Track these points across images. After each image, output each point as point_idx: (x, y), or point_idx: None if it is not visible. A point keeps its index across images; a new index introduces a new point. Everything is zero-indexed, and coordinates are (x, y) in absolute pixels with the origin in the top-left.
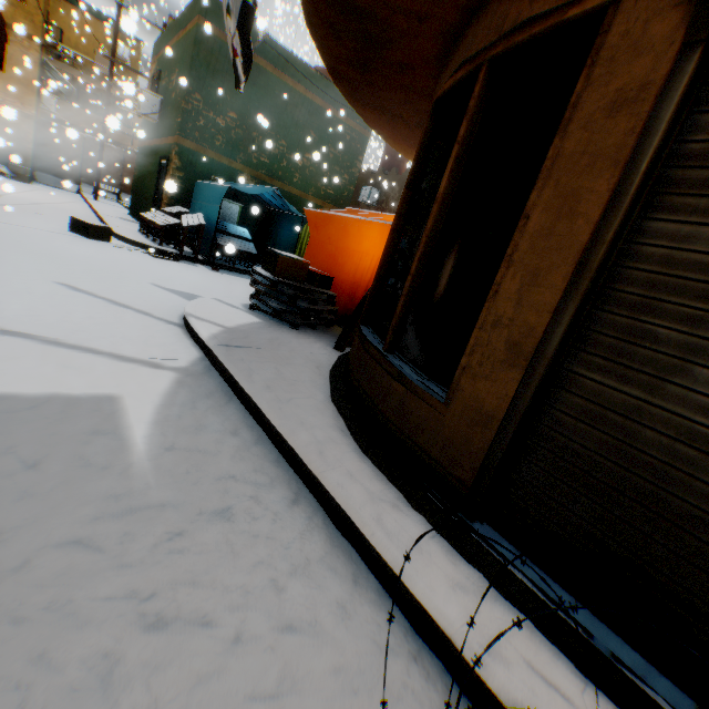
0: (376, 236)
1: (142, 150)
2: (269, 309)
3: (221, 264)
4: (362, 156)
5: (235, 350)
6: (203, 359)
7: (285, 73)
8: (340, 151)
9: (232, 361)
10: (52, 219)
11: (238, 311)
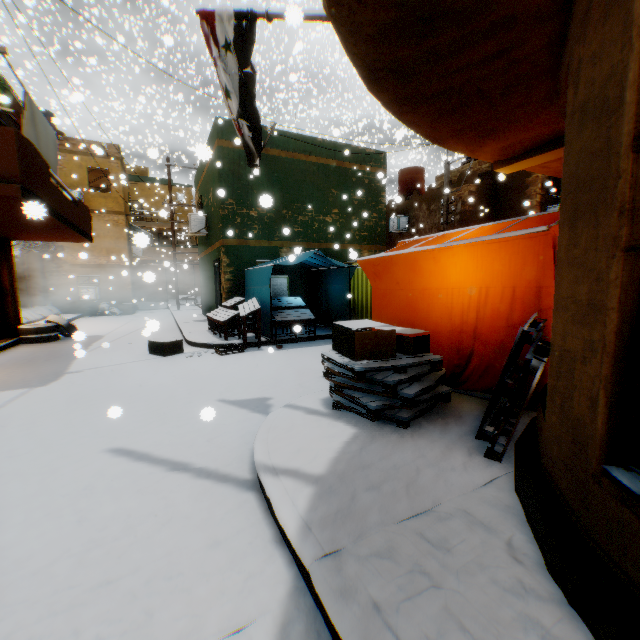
0: (465, 262)
1: (201, 260)
2: (360, 407)
3: (283, 339)
4: (384, 191)
5: (351, 565)
6: (298, 590)
7: (296, 151)
8: (362, 195)
9: (360, 633)
10: (137, 346)
11: (321, 422)
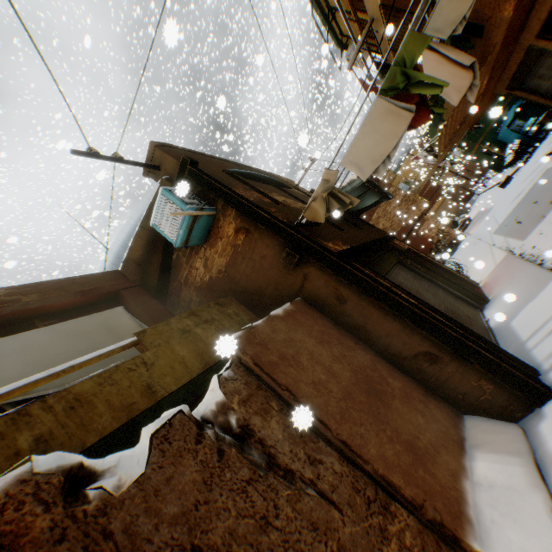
0: None
1: (470, 160)
2: None
3: (542, 136)
4: None
5: None
6: None
7: None
8: None
9: None
10: (495, 195)
11: None
